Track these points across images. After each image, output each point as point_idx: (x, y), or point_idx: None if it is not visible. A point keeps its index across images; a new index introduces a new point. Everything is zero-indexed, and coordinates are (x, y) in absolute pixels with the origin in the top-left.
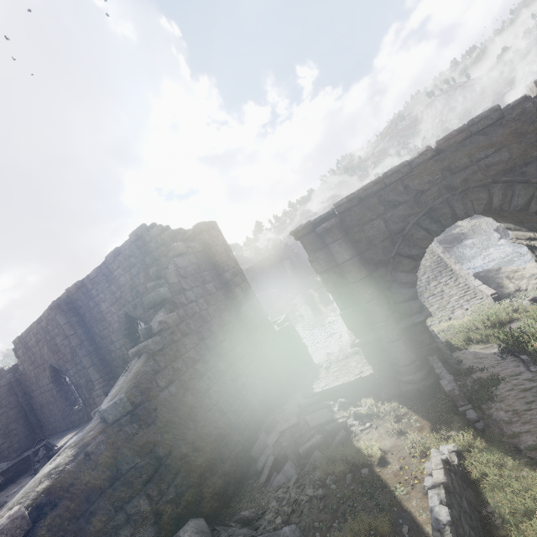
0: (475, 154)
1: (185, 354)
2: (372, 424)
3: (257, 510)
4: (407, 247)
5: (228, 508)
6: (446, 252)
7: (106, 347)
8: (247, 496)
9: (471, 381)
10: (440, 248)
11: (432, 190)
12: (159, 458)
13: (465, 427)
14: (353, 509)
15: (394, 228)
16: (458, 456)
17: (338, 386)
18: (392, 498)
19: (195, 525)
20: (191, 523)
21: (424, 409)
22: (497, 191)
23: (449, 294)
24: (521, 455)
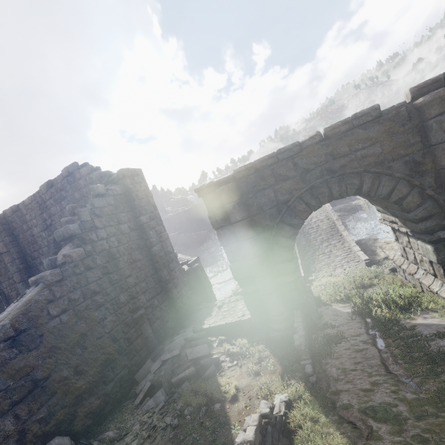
0: (354, 145)
1: (85, 286)
2: (238, 363)
3: (121, 431)
4: (289, 217)
5: (101, 425)
6: (339, 219)
7: (36, 267)
8: (119, 416)
9: (322, 336)
10: (335, 216)
11: (316, 171)
12: (36, 381)
13: (300, 380)
14: (195, 442)
15: (281, 199)
16: (287, 405)
17: (222, 325)
18: (228, 435)
19: (56, 444)
20: (53, 442)
21: (282, 355)
22: (367, 179)
23: (335, 254)
24: (333, 412)
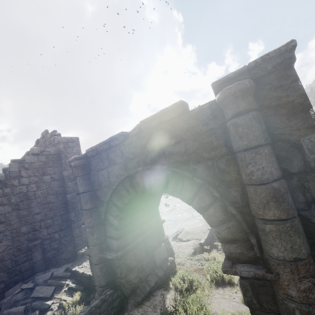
0: (162, 140)
1: None
2: None
3: None
4: (115, 198)
5: None
6: None
7: None
8: None
9: None
10: None
11: (134, 160)
12: None
13: None
14: None
15: (110, 181)
16: None
17: (79, 273)
18: None
19: None
20: None
21: None
22: (171, 178)
23: None
24: None
